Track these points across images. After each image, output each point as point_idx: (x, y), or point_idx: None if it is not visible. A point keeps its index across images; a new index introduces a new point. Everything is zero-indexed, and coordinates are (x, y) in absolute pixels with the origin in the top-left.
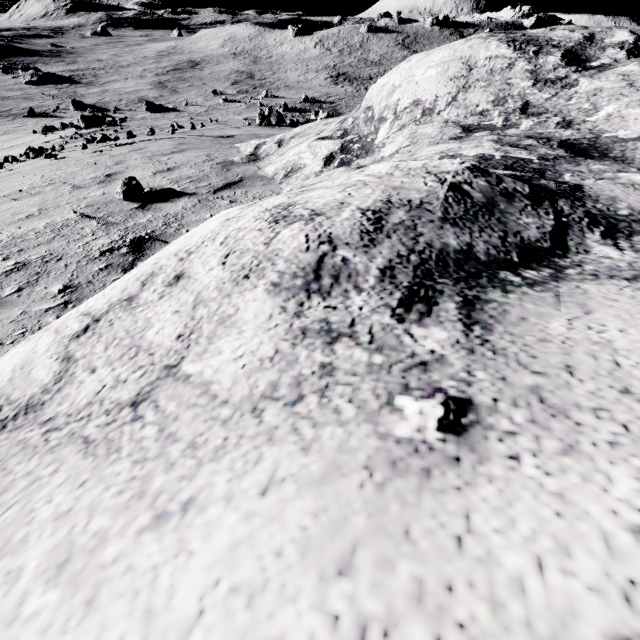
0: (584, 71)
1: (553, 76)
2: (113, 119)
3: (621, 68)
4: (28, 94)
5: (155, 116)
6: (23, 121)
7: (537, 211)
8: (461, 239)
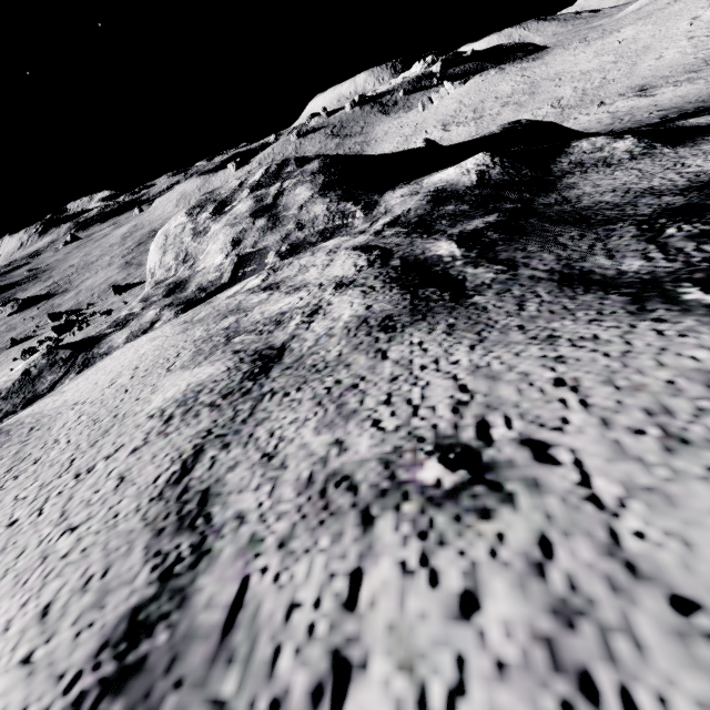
0: (218, 218)
1: (202, 228)
2: (83, 317)
3: (236, 208)
4: (11, 325)
5: (122, 297)
6: (7, 353)
7: (61, 369)
8: (0, 408)
